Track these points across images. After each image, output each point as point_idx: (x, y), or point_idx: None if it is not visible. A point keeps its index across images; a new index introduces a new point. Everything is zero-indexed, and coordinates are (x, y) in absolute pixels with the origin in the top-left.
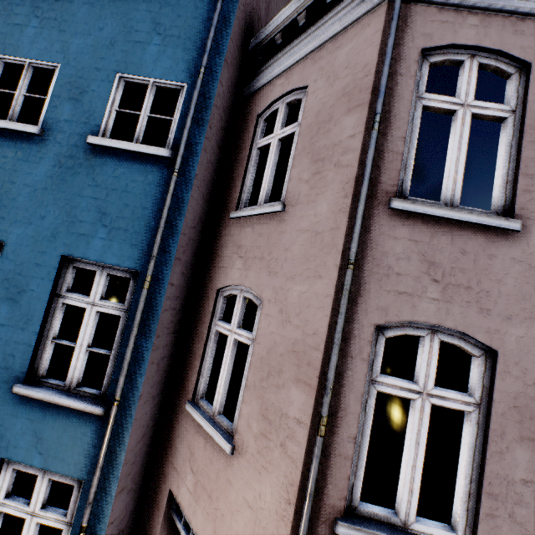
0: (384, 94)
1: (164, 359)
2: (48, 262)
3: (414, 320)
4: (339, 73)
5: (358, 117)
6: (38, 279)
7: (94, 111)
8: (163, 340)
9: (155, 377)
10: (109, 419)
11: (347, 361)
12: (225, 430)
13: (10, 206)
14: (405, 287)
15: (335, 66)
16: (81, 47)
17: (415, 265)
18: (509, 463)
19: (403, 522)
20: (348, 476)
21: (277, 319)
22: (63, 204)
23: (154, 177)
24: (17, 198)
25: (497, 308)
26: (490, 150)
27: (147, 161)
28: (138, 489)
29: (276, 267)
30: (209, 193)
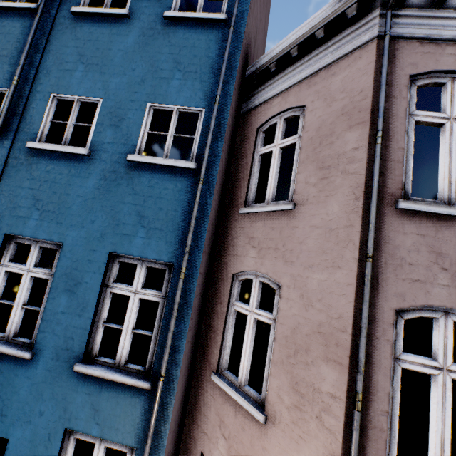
0: (383, 114)
1: (193, 337)
2: (98, 259)
3: (429, 304)
4: (336, 96)
5: (360, 133)
6: (91, 273)
7: (131, 134)
8: (194, 321)
9: (188, 353)
10: (157, 393)
11: (373, 342)
12: (253, 400)
13: (66, 213)
14: (418, 275)
15: (331, 90)
16: (118, 84)
17: (424, 256)
18: None
19: None
20: (384, 446)
21: (299, 303)
22: (108, 210)
23: (182, 185)
24: (72, 207)
25: None
26: (438, 139)
27: (176, 172)
28: (174, 453)
29: (292, 257)
30: (221, 194)
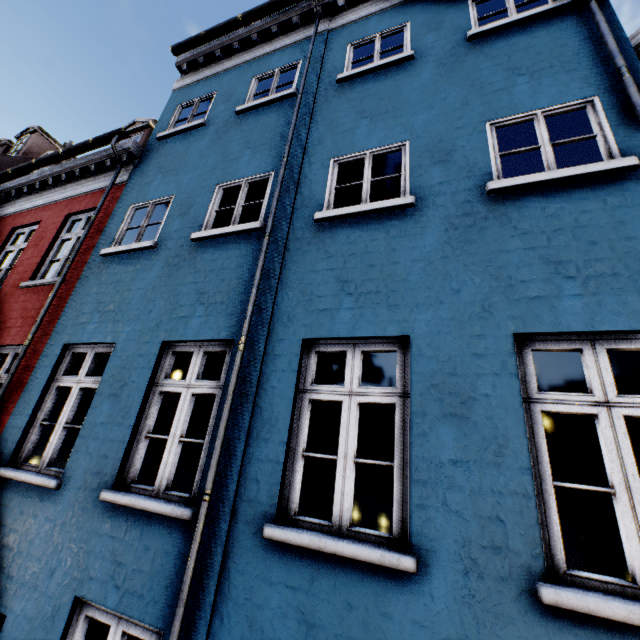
0: None
1: None
2: (493, 348)
3: None
4: None
5: None
6: (488, 376)
7: (474, 163)
8: None
9: None
10: None
11: None
12: None
13: (400, 289)
14: None
15: None
16: (426, 119)
17: None
18: None
19: None
20: None
21: None
22: (480, 268)
23: (617, 198)
24: (407, 278)
25: None
26: None
27: (591, 185)
28: None
29: None
30: None
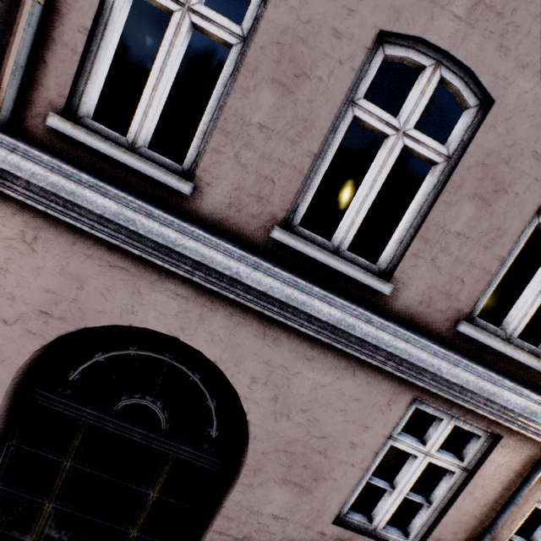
0: None
1: None
2: None
3: None
4: None
5: None
6: None
7: None
8: None
9: None
10: None
11: None
12: None
13: None
14: None
15: None
16: None
17: None
18: (252, 104)
19: (130, 145)
20: (72, 72)
21: None
22: None
23: None
24: None
25: None
26: None
27: None
28: None
29: None
30: None
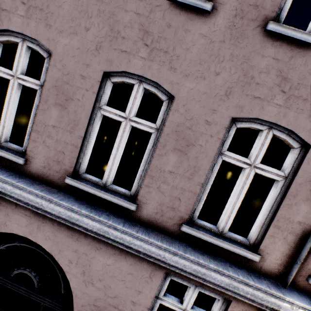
0: None
1: None
2: None
3: (9, 29)
4: None
5: None
6: None
7: None
8: None
9: None
10: None
11: None
12: None
13: None
14: (6, 6)
15: None
16: None
17: None
18: (47, 116)
19: None
20: None
21: None
22: None
23: None
24: None
25: (56, 25)
26: None
27: None
28: None
29: None
30: None
